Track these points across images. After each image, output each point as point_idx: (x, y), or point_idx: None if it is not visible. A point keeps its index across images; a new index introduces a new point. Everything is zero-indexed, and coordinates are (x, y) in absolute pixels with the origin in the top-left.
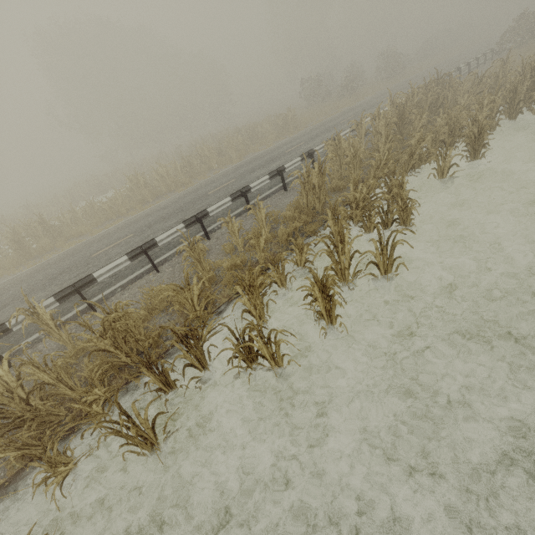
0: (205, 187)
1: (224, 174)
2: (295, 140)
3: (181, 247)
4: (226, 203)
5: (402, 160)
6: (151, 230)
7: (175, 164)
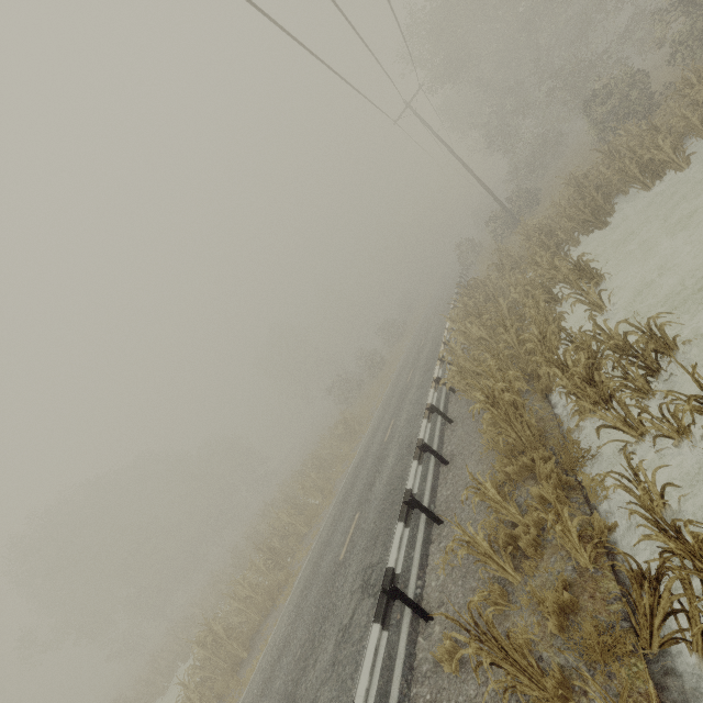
0: (324, 558)
1: (332, 522)
2: (379, 427)
3: (469, 650)
4: (402, 535)
5: (534, 337)
6: (301, 702)
7: (254, 565)
